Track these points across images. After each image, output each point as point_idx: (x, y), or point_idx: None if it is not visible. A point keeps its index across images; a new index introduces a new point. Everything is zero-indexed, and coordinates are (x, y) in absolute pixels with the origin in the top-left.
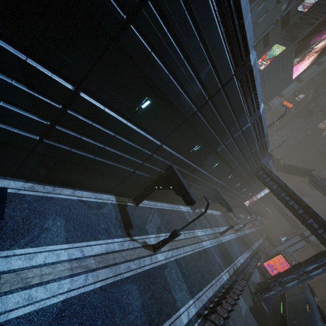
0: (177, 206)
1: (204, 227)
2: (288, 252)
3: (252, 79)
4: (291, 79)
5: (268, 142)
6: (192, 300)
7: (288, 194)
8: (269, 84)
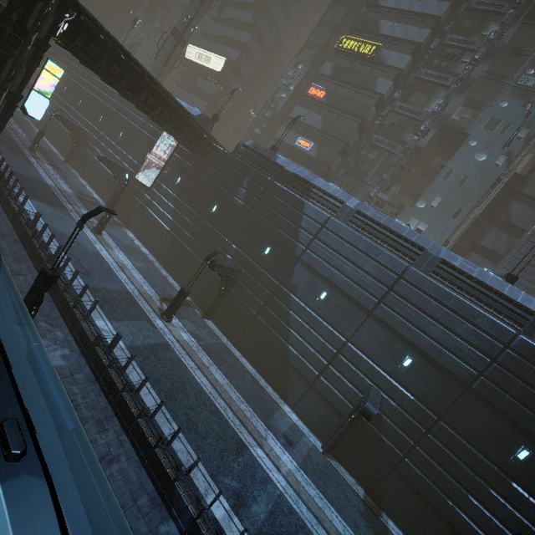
0: (277, 395)
1: (322, 489)
2: None
3: (302, 180)
4: None
5: (483, 275)
6: (124, 346)
7: None
8: None
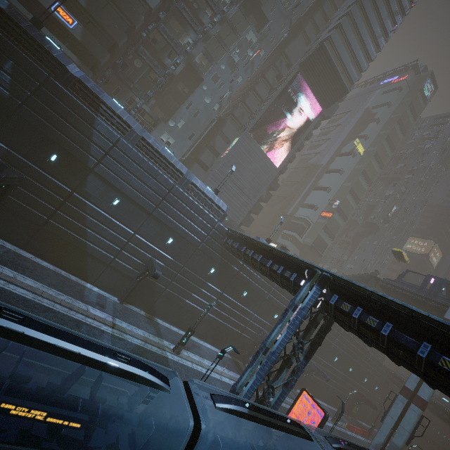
0: (78, 279)
1: (128, 322)
2: (397, 447)
3: (89, 90)
4: (275, 167)
5: (208, 192)
6: None
7: (248, 246)
8: (245, 171)
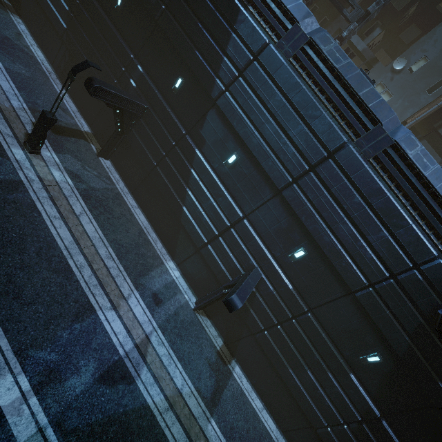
0: (165, 251)
1: (176, 347)
2: None
3: None
4: None
5: (437, 176)
6: None
7: None
8: None
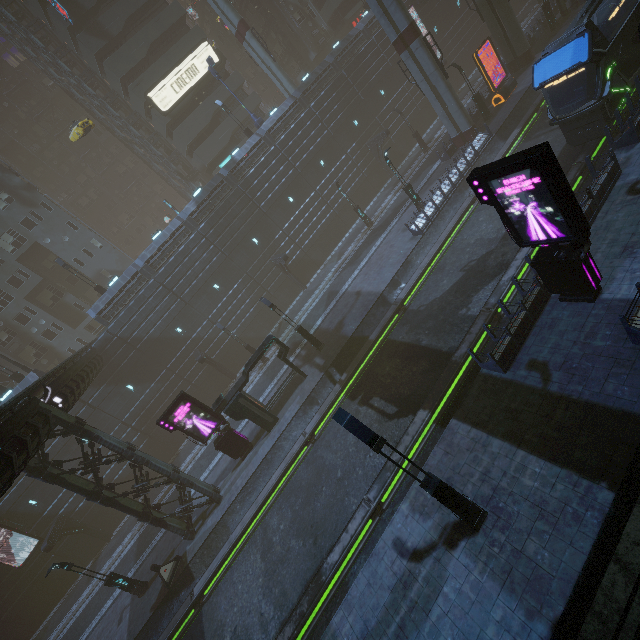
0: None
1: None
2: None
3: None
4: None
5: None
6: None
7: None
8: None
